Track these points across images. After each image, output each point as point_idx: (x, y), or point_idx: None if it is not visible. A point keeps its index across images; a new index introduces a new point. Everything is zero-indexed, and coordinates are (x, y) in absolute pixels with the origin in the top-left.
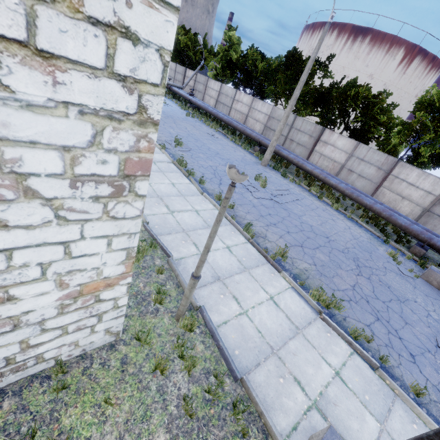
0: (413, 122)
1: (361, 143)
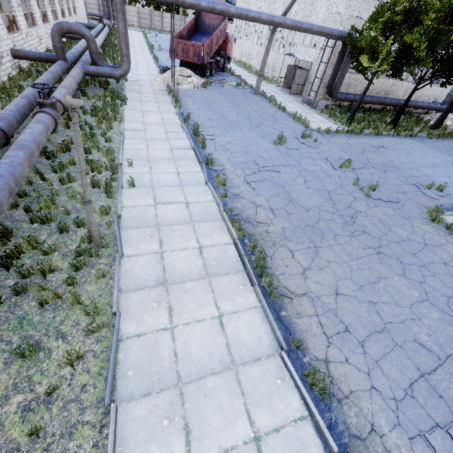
0: None
1: None
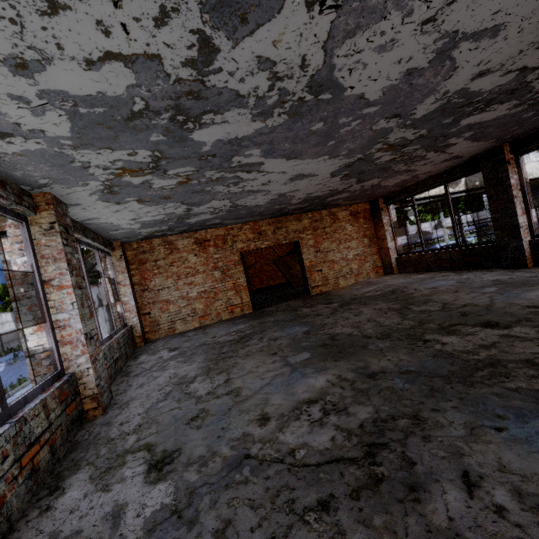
0: (424, 210)
1: (431, 221)
